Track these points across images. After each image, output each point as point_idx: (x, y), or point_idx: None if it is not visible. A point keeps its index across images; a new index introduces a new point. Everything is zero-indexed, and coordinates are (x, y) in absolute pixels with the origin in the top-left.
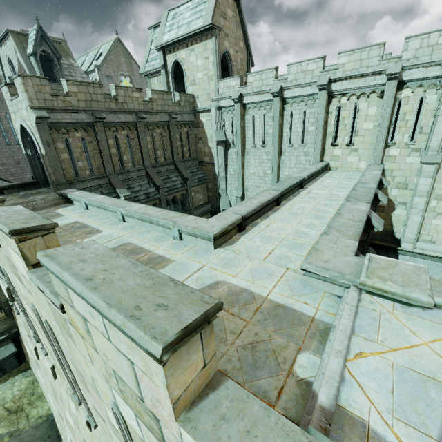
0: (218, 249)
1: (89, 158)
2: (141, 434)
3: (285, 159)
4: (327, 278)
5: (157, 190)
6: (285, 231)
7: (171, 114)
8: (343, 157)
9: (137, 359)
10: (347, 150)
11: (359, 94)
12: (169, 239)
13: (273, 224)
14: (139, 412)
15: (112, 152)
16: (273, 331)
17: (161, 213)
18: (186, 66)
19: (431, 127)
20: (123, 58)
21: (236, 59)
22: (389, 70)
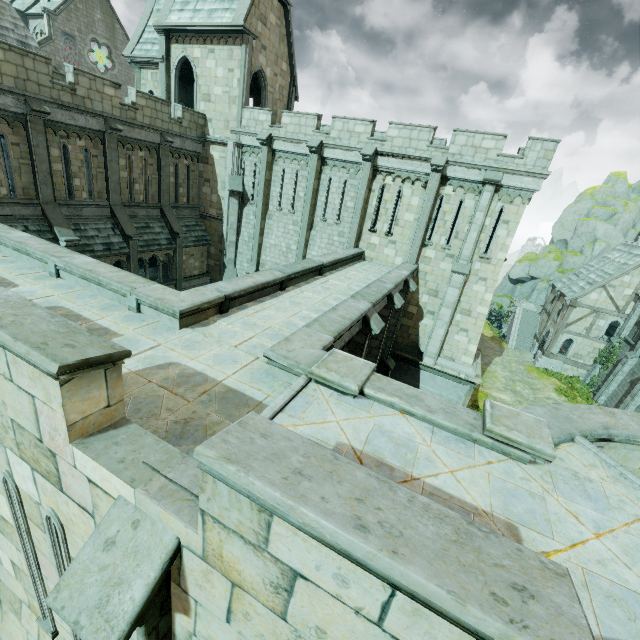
0: (185, 329)
1: (10, 169)
2: (37, 494)
3: (316, 236)
4: (287, 367)
5: (125, 241)
6: (275, 320)
7: (165, 135)
8: (380, 247)
9: (39, 390)
10: (385, 241)
11: (405, 177)
12: (123, 309)
13: (266, 310)
14: (37, 461)
15: (54, 169)
16: (214, 411)
17: (117, 274)
18: (200, 71)
19: (466, 234)
20: (100, 13)
21: (274, 84)
22: (434, 160)
